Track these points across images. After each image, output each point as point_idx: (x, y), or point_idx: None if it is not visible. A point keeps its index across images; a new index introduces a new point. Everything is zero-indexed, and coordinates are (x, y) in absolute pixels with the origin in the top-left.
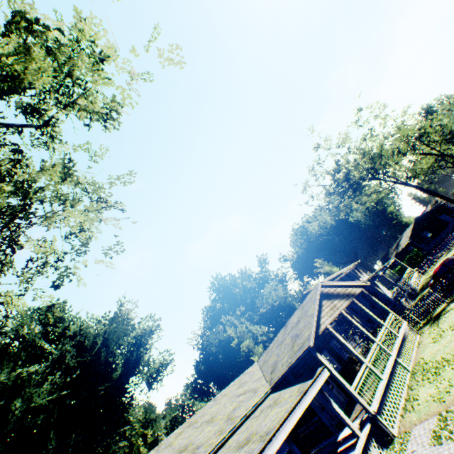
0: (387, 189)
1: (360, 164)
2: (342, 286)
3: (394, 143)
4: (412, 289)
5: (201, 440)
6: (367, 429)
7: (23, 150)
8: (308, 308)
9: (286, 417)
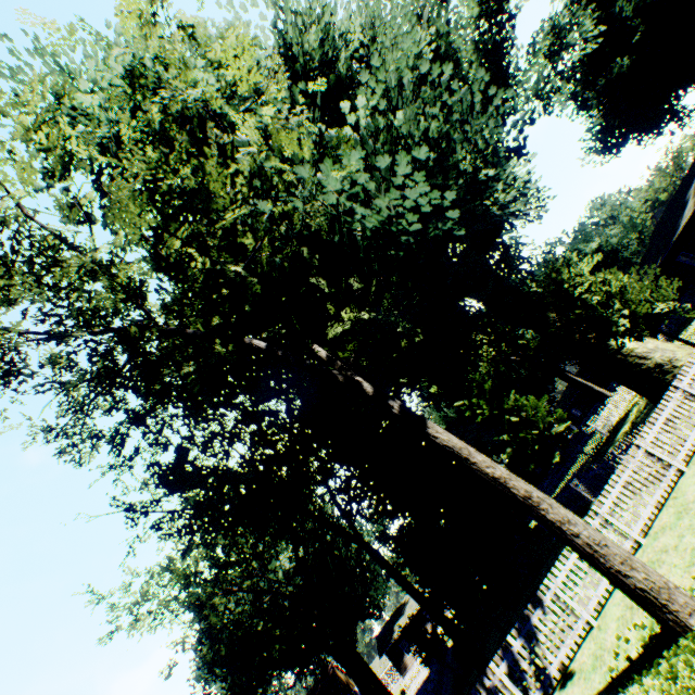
0: None
1: None
2: None
3: None
4: None
5: None
6: None
7: None
8: None
9: None
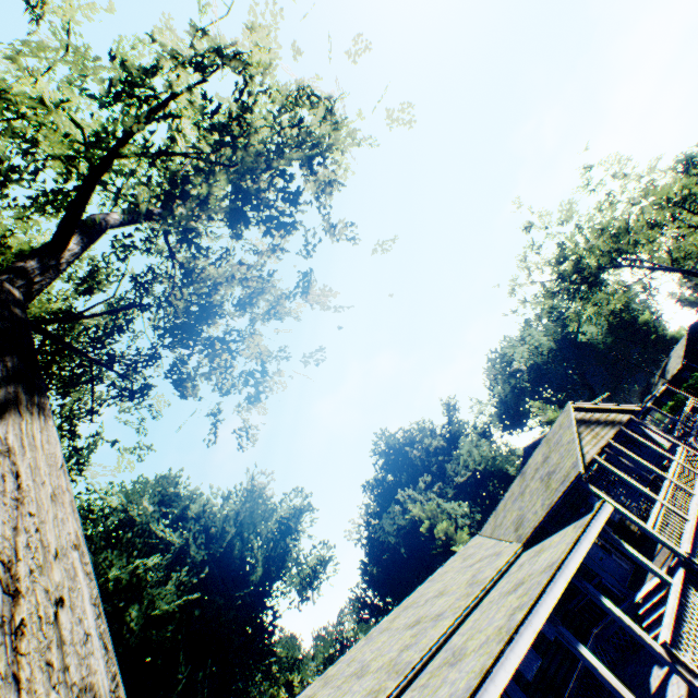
0: (641, 282)
1: (596, 246)
2: (602, 410)
3: (646, 211)
4: None
5: (439, 609)
6: (680, 574)
7: (242, 235)
8: (559, 437)
9: (571, 546)
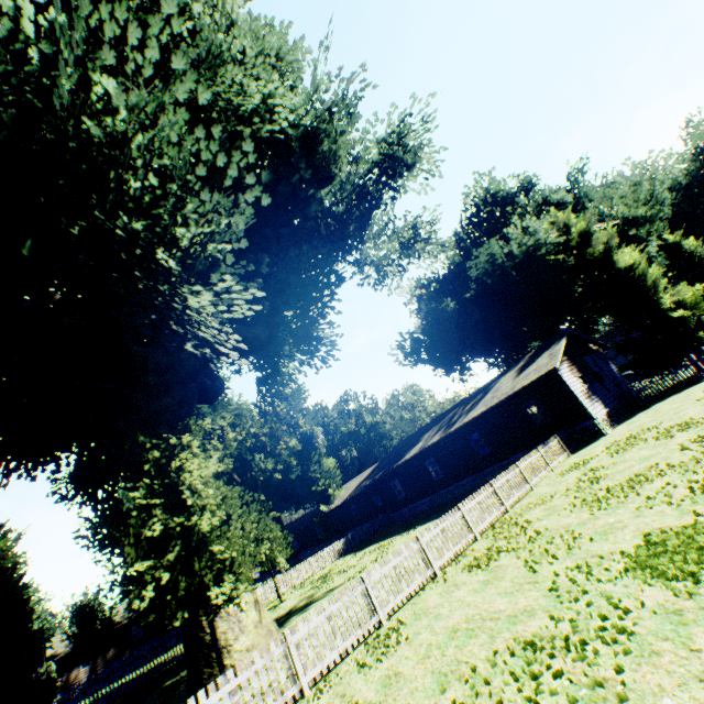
0: None
1: None
2: None
3: None
4: None
5: None
6: None
7: None
8: None
9: None
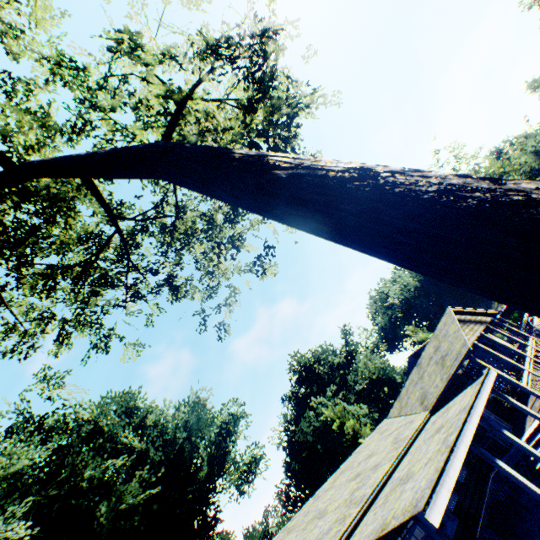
0: None
1: None
2: (471, 314)
3: None
4: (538, 331)
5: (374, 462)
6: None
7: None
8: (446, 330)
9: (476, 395)
